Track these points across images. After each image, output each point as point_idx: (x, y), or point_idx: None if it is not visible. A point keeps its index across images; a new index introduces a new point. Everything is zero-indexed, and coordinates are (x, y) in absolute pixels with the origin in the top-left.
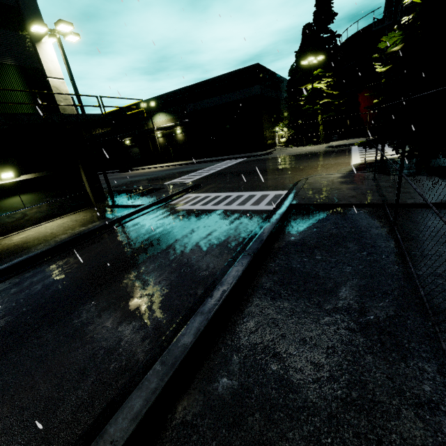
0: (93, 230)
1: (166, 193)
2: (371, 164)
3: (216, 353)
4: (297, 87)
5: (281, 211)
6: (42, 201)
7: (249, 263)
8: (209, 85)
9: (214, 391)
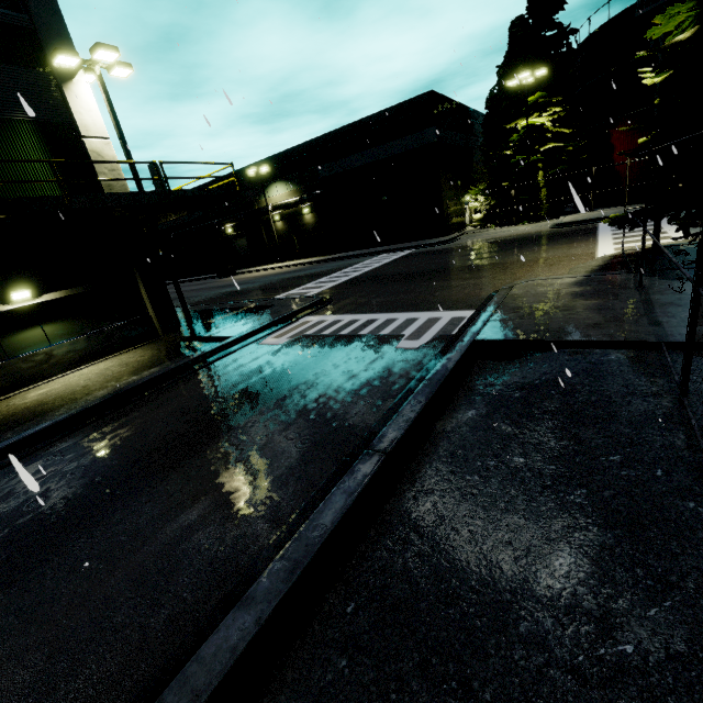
0: (140, 384)
1: (271, 315)
2: (634, 257)
3: (275, 697)
4: (501, 126)
5: (455, 355)
6: (78, 333)
7: (375, 475)
8: (352, 132)
9: None
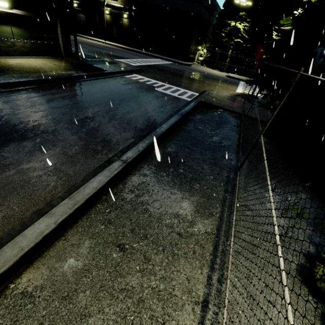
0: (78, 76)
1: (120, 68)
2: (245, 95)
3: (165, 143)
4: (225, 19)
5: (196, 102)
6: (27, 38)
7: (180, 118)
8: None
9: (166, 150)
